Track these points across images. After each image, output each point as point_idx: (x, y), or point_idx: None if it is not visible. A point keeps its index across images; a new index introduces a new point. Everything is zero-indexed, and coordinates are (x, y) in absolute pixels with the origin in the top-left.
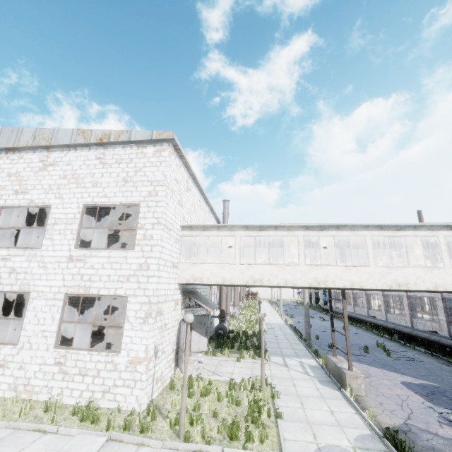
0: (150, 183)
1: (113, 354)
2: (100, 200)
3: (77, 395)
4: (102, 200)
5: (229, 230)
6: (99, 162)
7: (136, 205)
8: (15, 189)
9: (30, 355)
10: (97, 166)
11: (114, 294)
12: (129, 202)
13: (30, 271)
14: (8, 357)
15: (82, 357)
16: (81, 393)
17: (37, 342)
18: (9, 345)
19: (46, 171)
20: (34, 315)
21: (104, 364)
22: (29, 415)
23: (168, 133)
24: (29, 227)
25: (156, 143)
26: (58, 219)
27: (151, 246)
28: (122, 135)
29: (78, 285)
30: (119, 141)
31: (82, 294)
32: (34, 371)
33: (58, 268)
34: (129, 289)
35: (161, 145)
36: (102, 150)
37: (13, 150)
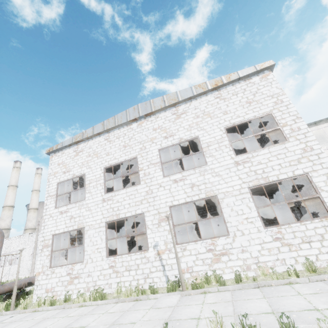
0: (271, 97)
1: (326, 218)
2: (236, 120)
3: (313, 260)
4: (238, 120)
5: (326, 122)
6: (219, 99)
7: (268, 113)
8: (163, 136)
9: (245, 239)
10: (219, 102)
11: (294, 175)
12: (261, 113)
13: (208, 181)
14: (226, 245)
15: (296, 228)
16: (316, 257)
17: (246, 228)
18: (222, 237)
19: (181, 118)
20: (230, 209)
21: (323, 229)
22: (300, 277)
23: (268, 62)
24: (188, 155)
25: (258, 74)
26: (209, 142)
27: (303, 134)
28: (231, 77)
29: (255, 179)
30: (231, 81)
31: (264, 184)
32: (257, 250)
33: (230, 172)
34: (305, 168)
35: (262, 73)
36: (216, 92)
37: (149, 115)
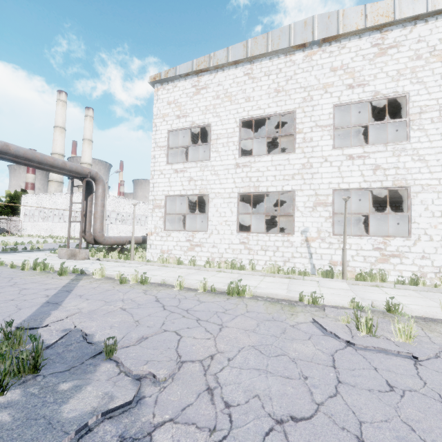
0: None
1: None
2: None
3: None
4: None
5: None
6: None
7: None
8: (347, 84)
9: (431, 246)
10: None
11: None
12: None
13: (402, 166)
14: (402, 248)
15: None
16: None
17: (438, 234)
18: (399, 238)
19: (387, 55)
20: (423, 208)
21: None
22: None
23: None
24: (381, 122)
25: None
26: (425, 106)
27: None
28: None
29: None
30: None
31: None
32: None
33: None
34: None
35: None
36: None
37: (329, 40)
